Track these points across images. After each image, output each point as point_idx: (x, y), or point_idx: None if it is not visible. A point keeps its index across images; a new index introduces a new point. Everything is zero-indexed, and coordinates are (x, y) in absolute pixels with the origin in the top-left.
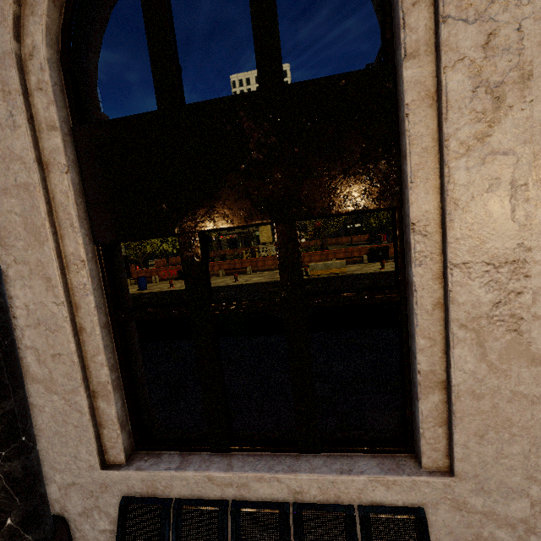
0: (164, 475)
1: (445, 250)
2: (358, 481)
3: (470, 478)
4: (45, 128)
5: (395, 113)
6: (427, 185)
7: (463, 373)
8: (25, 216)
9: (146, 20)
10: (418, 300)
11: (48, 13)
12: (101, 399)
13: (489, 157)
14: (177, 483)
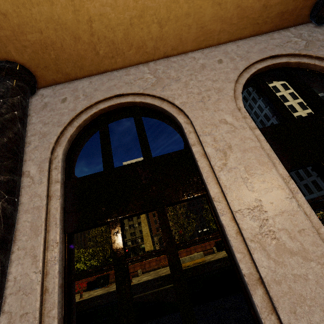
0: None
1: (229, 206)
2: None
3: None
4: (54, 182)
5: (194, 161)
6: (213, 182)
7: (264, 268)
8: (33, 222)
9: (101, 144)
10: (228, 232)
11: (65, 145)
12: None
13: (230, 170)
14: None
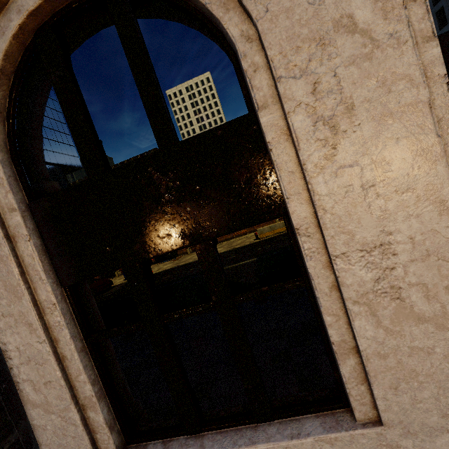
0: None
1: (326, 245)
2: (307, 443)
3: (396, 425)
4: (7, 211)
5: (264, 147)
6: (300, 198)
7: (366, 339)
8: (4, 280)
9: (66, 117)
10: (317, 286)
11: None
12: (90, 410)
13: (339, 171)
14: None
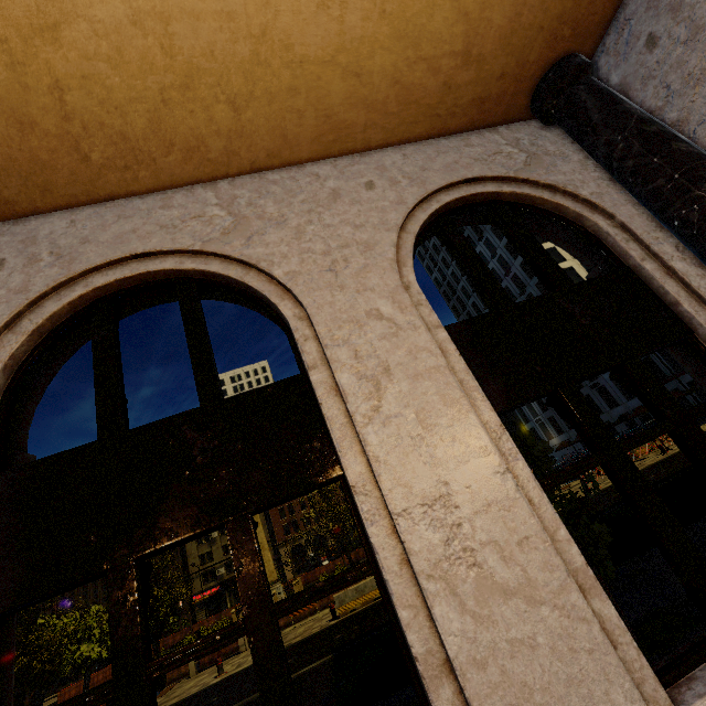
0: None
1: (386, 503)
2: None
3: None
4: None
5: (315, 403)
6: (353, 451)
7: (454, 636)
8: None
9: (96, 373)
10: (384, 563)
11: None
12: None
13: (386, 421)
14: None
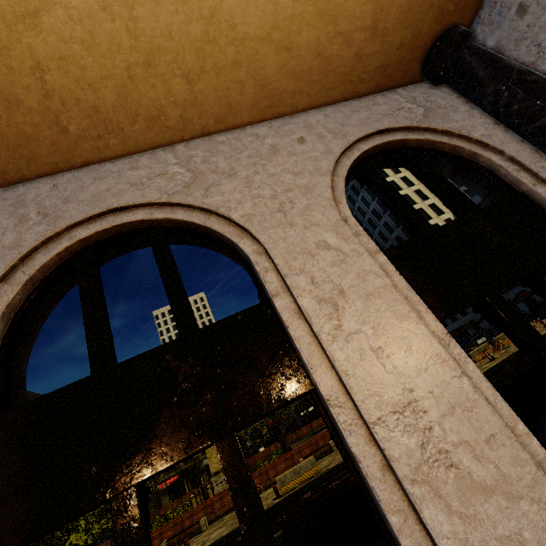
0: None
1: (360, 413)
2: None
3: None
4: None
5: (281, 326)
6: (322, 367)
7: (447, 539)
8: None
9: (85, 314)
10: (367, 470)
11: None
12: None
13: (349, 338)
14: None
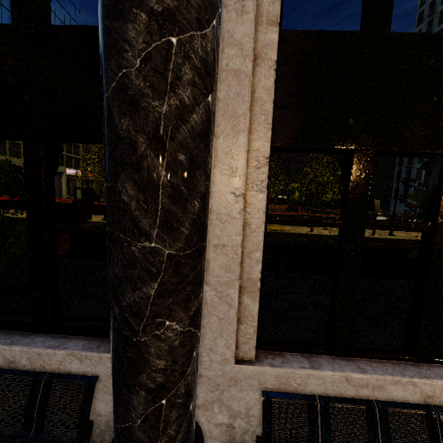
0: (301, 373)
1: None
2: None
3: None
4: (264, 22)
5: None
6: None
7: None
8: (227, 103)
9: None
10: None
11: None
12: (247, 295)
13: None
14: (313, 382)
